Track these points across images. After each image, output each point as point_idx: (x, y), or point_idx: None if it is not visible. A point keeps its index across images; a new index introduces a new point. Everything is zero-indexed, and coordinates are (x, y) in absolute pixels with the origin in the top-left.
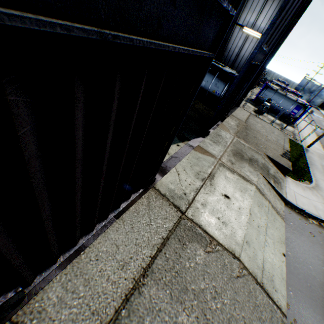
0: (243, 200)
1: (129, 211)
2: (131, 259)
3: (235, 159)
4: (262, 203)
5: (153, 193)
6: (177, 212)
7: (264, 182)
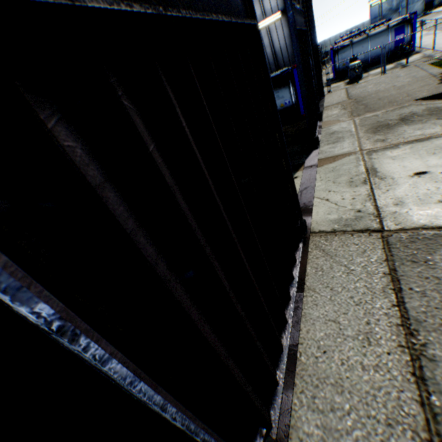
0: None
1: (308, 275)
2: (370, 324)
3: (380, 135)
4: None
5: (317, 239)
6: (371, 235)
7: None
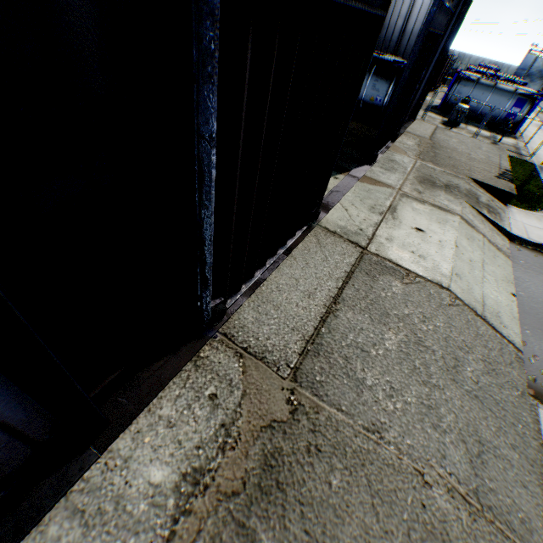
0: (443, 232)
1: (297, 249)
2: (316, 290)
3: (422, 187)
4: (472, 236)
5: (320, 231)
6: (356, 248)
7: (472, 212)
